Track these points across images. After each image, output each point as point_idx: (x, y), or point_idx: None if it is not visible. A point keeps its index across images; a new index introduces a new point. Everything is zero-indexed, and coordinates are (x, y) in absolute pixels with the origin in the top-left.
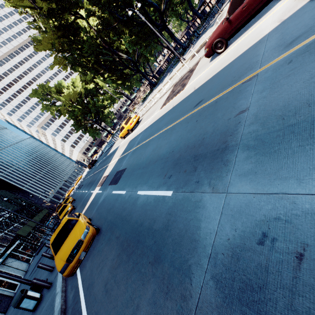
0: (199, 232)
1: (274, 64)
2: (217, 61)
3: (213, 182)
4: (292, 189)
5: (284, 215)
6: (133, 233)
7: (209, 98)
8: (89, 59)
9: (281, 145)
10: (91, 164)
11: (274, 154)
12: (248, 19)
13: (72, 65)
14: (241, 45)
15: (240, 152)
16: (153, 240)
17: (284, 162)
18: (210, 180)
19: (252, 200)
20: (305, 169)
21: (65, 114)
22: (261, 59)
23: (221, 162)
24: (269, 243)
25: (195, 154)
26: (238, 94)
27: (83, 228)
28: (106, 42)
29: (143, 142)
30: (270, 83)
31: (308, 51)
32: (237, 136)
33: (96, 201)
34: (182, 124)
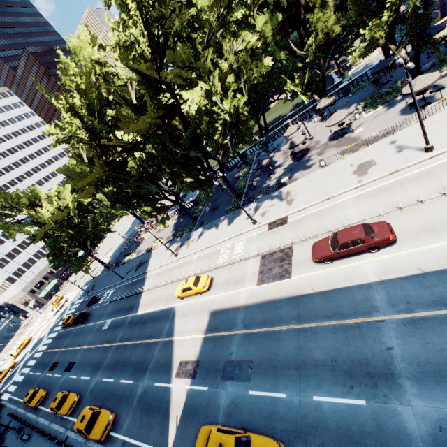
0: (407, 429)
1: (394, 319)
2: (327, 271)
3: (398, 398)
4: (441, 406)
5: (443, 418)
6: (342, 437)
7: (347, 317)
8: (130, 192)
9: (426, 382)
10: (79, 321)
11: (425, 386)
12: (349, 255)
13: (112, 201)
14: (350, 273)
15: (405, 380)
16: (373, 439)
17: (432, 392)
18: (395, 396)
19: (427, 410)
20: (441, 397)
21: (39, 239)
22: (381, 307)
23: (396, 384)
24: (443, 430)
25: (367, 371)
26: (378, 330)
27: (273, 443)
28: (148, 172)
29: (261, 329)
30: (399, 335)
31: (412, 324)
32: (397, 367)
33: (207, 403)
34: (326, 332)
